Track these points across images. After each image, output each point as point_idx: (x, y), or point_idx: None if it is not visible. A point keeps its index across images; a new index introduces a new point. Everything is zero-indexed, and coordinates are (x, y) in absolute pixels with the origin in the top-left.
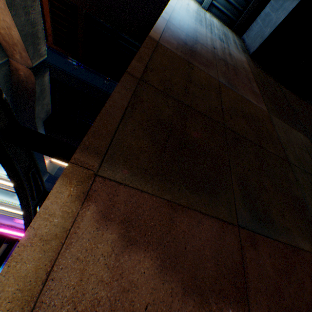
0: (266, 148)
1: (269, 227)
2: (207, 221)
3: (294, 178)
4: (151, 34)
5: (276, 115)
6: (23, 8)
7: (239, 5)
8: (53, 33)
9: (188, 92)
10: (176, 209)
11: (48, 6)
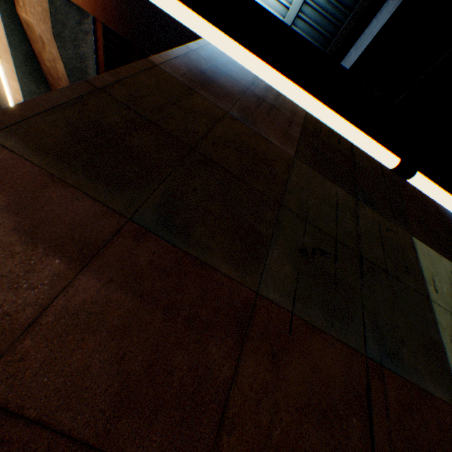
0: (251, 183)
1: (178, 237)
2: (89, 202)
3: (275, 219)
4: (152, 58)
5: (309, 163)
6: (73, 41)
7: (320, 44)
8: (106, 70)
9: (163, 112)
10: (58, 183)
11: (102, 40)
